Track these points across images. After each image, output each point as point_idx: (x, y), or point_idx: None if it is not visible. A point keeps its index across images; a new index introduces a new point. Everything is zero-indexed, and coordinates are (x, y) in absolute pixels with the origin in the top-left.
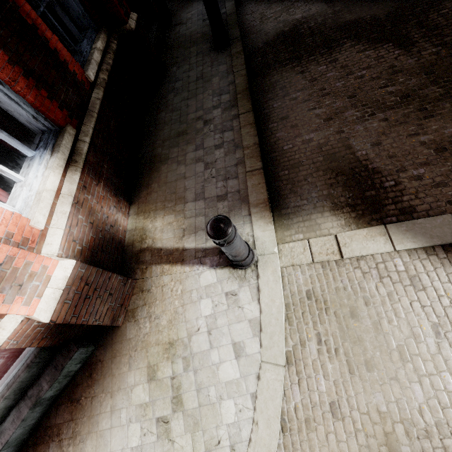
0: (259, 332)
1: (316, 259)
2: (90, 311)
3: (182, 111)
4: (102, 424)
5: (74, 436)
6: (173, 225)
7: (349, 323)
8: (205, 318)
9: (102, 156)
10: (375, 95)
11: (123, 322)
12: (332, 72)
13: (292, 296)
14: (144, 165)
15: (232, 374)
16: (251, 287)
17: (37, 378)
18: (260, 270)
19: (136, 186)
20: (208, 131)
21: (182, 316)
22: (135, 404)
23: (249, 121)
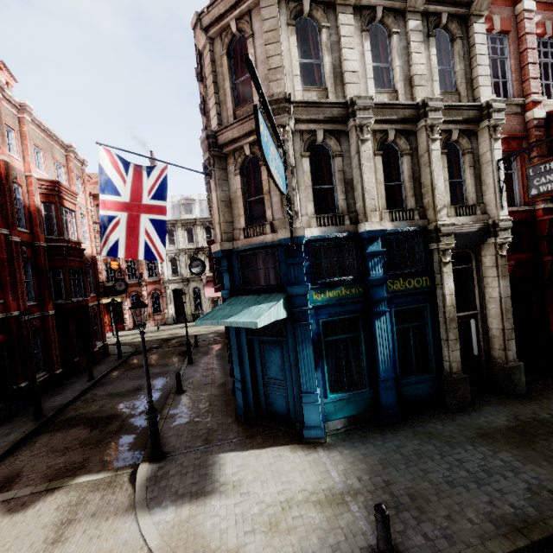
0: None
1: None
2: None
3: None
4: None
5: None
6: None
7: None
8: None
9: None
10: (59, 447)
11: None
12: (61, 436)
13: None
14: None
15: None
16: None
17: None
18: None
19: None
20: None
21: None
22: None
23: None
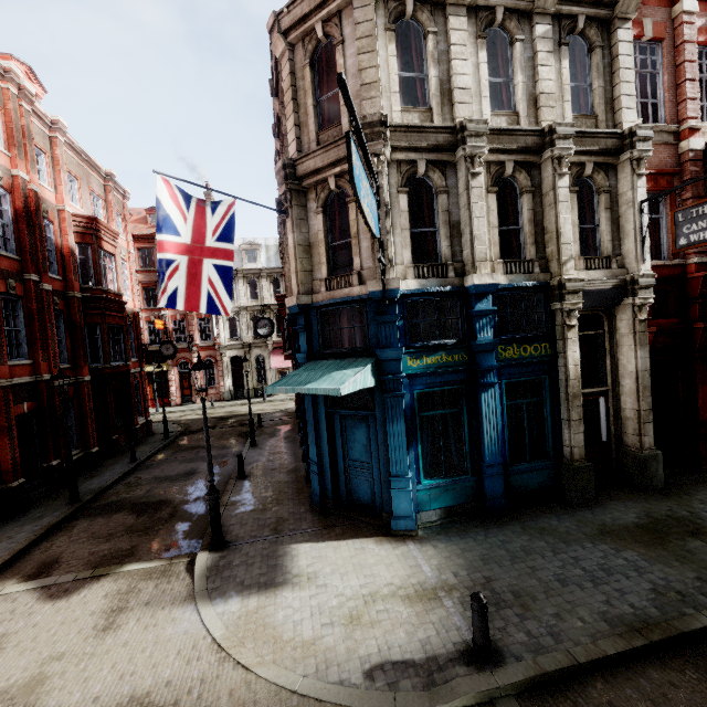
0: None
1: None
2: None
3: (6, 532)
4: None
5: None
6: None
7: None
8: None
9: None
10: (102, 533)
11: None
12: (102, 522)
13: None
14: None
15: None
16: None
17: None
18: None
19: None
20: (6, 542)
21: None
22: None
23: (32, 538)
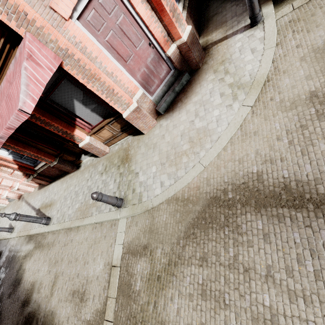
0: (263, 41)
1: (295, 8)
2: (194, 50)
3: None
4: (197, 90)
5: (186, 98)
6: (221, 32)
7: (310, 19)
8: (238, 48)
9: (191, 11)
10: None
11: (201, 67)
12: None
13: (281, 26)
14: (204, 22)
15: (250, 58)
16: (260, 29)
17: (173, 85)
18: (265, 21)
19: (201, 30)
20: None
21: (227, 52)
22: (209, 80)
23: None
